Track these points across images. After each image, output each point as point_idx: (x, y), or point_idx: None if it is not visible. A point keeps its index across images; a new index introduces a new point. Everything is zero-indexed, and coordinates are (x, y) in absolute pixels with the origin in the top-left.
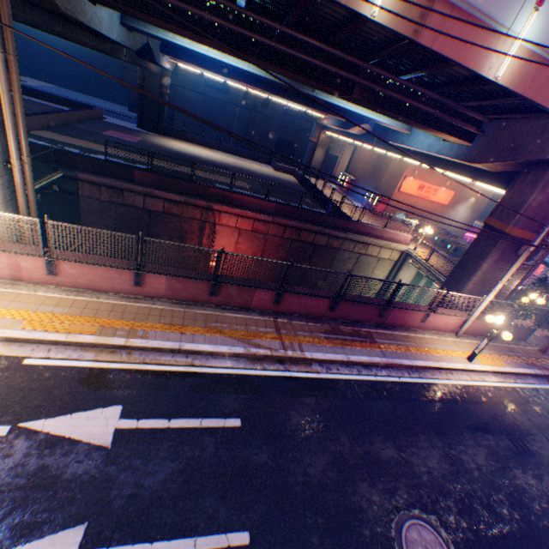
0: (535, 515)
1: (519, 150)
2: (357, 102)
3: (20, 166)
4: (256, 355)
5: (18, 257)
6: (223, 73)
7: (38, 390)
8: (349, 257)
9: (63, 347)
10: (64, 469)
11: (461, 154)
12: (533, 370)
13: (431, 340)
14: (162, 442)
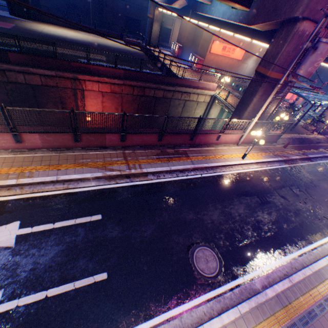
0: (264, 232)
1: (278, 11)
2: None
3: None
4: (111, 176)
5: None
6: None
7: None
8: (179, 104)
9: None
10: None
11: (243, 19)
12: (278, 158)
13: (222, 150)
14: (50, 237)
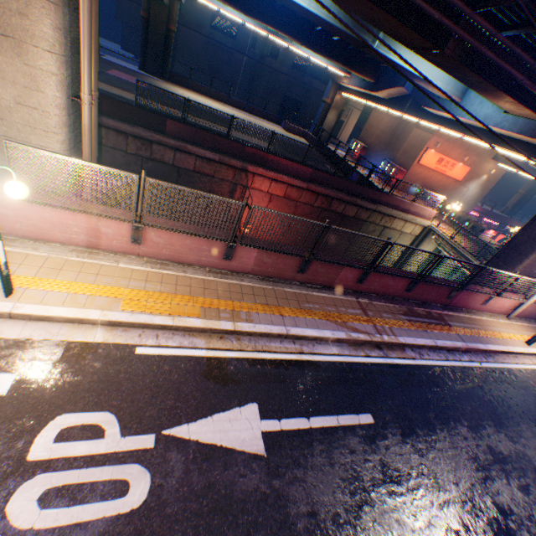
0: None
1: None
2: (440, 59)
3: (90, 104)
4: (357, 340)
5: (99, 221)
6: (251, 11)
7: (164, 387)
8: (373, 230)
9: (170, 333)
10: (232, 487)
11: (528, 130)
12: None
13: (489, 322)
14: (312, 446)
